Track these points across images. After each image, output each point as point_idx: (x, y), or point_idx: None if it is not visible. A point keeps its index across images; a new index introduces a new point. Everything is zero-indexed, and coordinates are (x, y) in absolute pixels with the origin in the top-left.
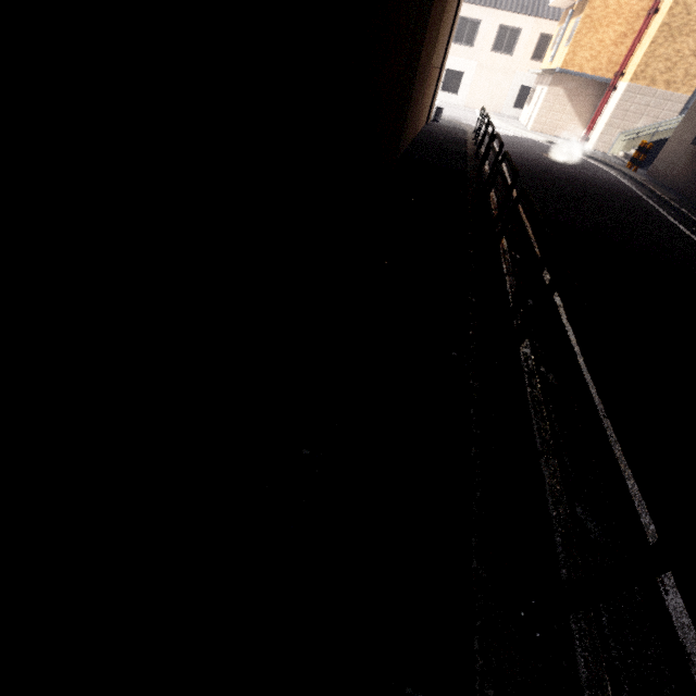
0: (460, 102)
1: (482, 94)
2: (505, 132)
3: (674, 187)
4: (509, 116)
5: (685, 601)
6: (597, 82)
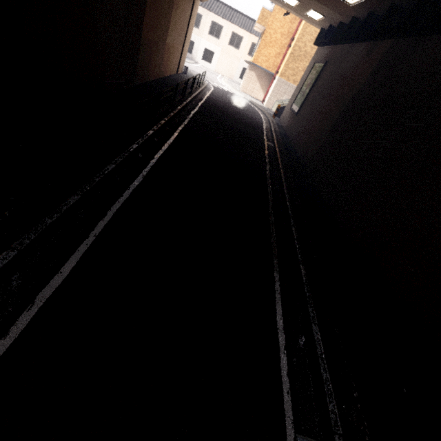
0: (212, 68)
1: (224, 67)
2: (225, 88)
3: (283, 127)
4: (236, 82)
5: (133, 192)
6: (270, 73)
